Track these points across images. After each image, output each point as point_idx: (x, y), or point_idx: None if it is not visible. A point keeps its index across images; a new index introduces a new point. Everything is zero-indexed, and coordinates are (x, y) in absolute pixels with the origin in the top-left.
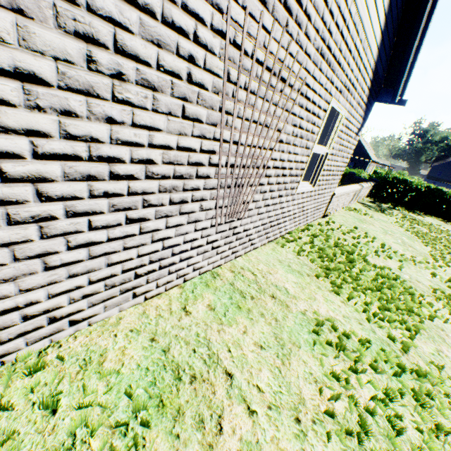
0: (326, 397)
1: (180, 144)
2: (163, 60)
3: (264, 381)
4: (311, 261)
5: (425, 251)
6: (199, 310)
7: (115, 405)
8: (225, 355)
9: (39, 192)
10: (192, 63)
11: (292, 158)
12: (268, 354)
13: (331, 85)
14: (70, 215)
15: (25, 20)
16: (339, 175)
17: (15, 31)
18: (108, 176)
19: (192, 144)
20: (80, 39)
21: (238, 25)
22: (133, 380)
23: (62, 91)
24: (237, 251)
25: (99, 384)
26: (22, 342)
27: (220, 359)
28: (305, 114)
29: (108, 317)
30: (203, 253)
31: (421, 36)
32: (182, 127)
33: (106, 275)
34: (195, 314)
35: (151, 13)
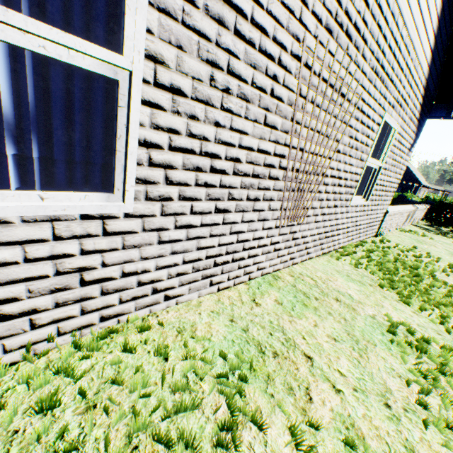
0: (414, 391)
1: (260, 147)
2: (256, 78)
3: (344, 368)
4: (371, 272)
5: None
6: (267, 303)
7: (214, 362)
8: (300, 341)
9: (166, 177)
10: (274, 81)
11: (347, 168)
12: (343, 346)
13: (384, 100)
14: (181, 198)
15: (182, 53)
16: (391, 192)
17: (175, 60)
18: (209, 169)
19: (268, 148)
20: (208, 64)
21: (310, 51)
22: (223, 347)
23: (192, 101)
24: (294, 258)
25: (196, 345)
26: (133, 305)
27: (297, 343)
28: (360, 127)
29: (190, 300)
30: (266, 253)
31: None
32: (263, 133)
33: (195, 258)
34: (265, 306)
35: (252, 45)
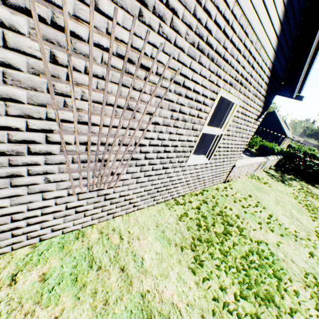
0: None
1: None
2: None
3: None
4: (187, 228)
5: (311, 227)
6: (28, 279)
7: None
8: None
9: None
10: None
11: (176, 137)
12: None
13: (218, 78)
14: None
15: None
16: (239, 151)
17: None
18: None
19: (11, 123)
20: None
21: (56, 5)
22: None
23: None
24: (115, 212)
25: None
26: None
27: None
28: (186, 101)
29: None
30: (63, 216)
31: (317, 43)
32: None
33: None
34: (19, 285)
35: None
